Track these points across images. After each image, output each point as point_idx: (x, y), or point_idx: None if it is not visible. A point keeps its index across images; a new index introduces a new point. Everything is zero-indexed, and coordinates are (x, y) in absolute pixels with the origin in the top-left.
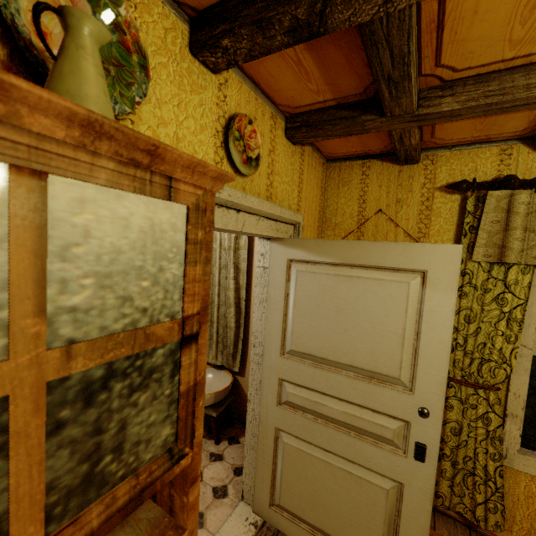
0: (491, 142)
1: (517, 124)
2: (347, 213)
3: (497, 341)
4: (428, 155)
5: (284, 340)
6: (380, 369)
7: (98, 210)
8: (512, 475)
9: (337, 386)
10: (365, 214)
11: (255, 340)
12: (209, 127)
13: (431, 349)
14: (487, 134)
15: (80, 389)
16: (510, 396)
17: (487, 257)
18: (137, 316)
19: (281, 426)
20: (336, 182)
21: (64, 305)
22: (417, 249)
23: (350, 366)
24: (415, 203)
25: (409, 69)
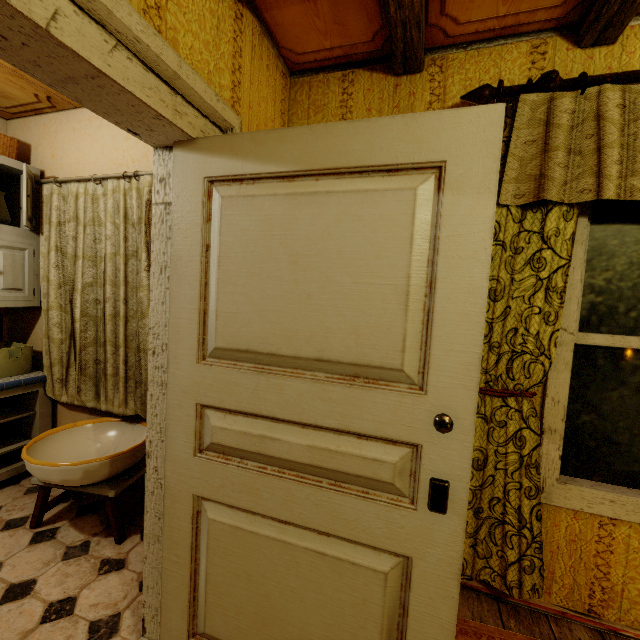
0: (519, 36)
1: None
2: None
3: (533, 322)
4: (435, 59)
5: (204, 333)
6: (369, 358)
7: None
8: (550, 515)
9: (297, 401)
10: None
11: (156, 342)
12: None
13: (455, 306)
14: (516, 11)
15: None
16: (547, 403)
17: (519, 198)
18: None
19: (204, 491)
20: (305, 108)
21: None
22: (428, 123)
23: (318, 360)
24: None
25: None
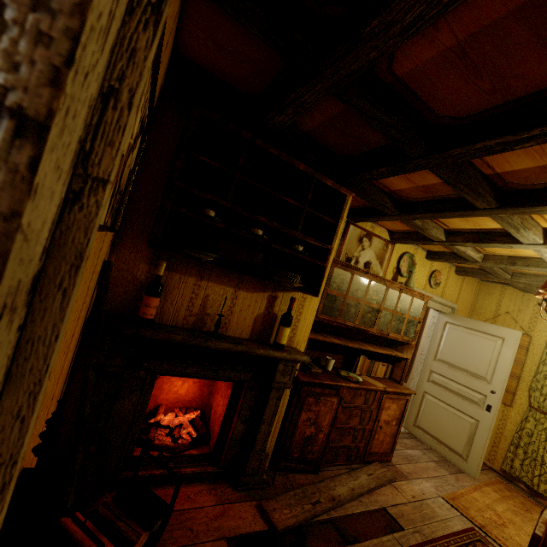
0: None
1: None
2: (488, 309)
3: None
4: None
5: (436, 354)
6: (478, 373)
7: (416, 301)
8: None
9: (457, 377)
10: (499, 312)
11: (422, 352)
12: (425, 275)
13: (501, 368)
14: None
15: (409, 321)
16: None
17: None
18: (415, 315)
19: (427, 390)
20: (484, 292)
21: (411, 311)
22: (502, 329)
23: (465, 369)
24: (529, 313)
25: (497, 272)
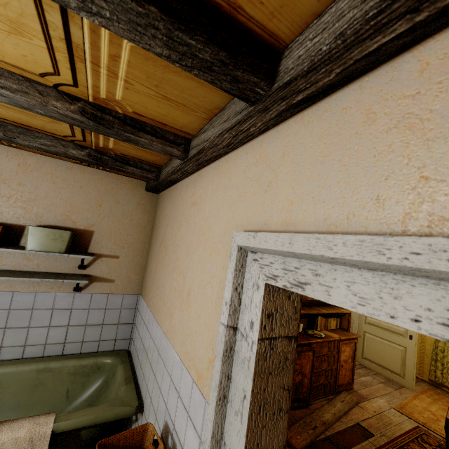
0: None
1: None
2: None
3: None
4: None
5: None
6: None
7: None
8: None
9: None
10: None
11: None
12: None
13: None
14: None
15: None
16: None
17: None
18: None
19: (366, 330)
20: None
21: None
22: None
23: None
24: None
25: None
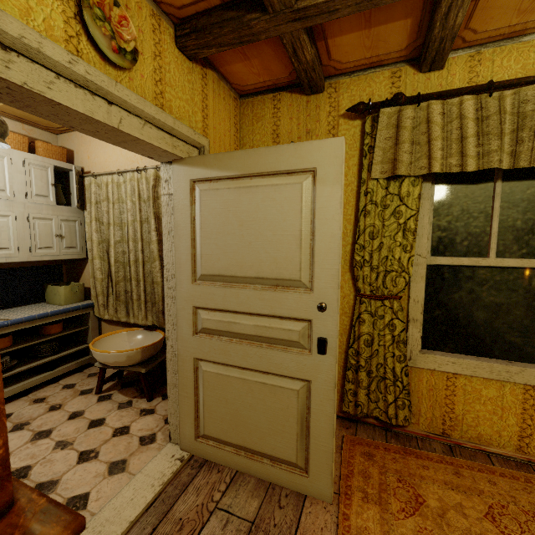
0: (383, 66)
1: (399, 39)
2: None
3: (397, 252)
4: (331, 83)
5: (195, 266)
6: (283, 275)
7: None
8: (416, 374)
9: (247, 301)
10: None
11: (168, 273)
12: None
13: (325, 245)
14: (377, 54)
15: None
16: (411, 303)
17: (384, 174)
18: None
19: (199, 355)
20: (250, 119)
21: None
22: (306, 147)
23: (257, 278)
24: (323, 133)
25: None
